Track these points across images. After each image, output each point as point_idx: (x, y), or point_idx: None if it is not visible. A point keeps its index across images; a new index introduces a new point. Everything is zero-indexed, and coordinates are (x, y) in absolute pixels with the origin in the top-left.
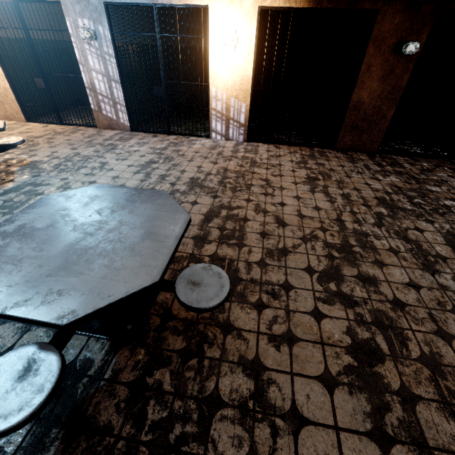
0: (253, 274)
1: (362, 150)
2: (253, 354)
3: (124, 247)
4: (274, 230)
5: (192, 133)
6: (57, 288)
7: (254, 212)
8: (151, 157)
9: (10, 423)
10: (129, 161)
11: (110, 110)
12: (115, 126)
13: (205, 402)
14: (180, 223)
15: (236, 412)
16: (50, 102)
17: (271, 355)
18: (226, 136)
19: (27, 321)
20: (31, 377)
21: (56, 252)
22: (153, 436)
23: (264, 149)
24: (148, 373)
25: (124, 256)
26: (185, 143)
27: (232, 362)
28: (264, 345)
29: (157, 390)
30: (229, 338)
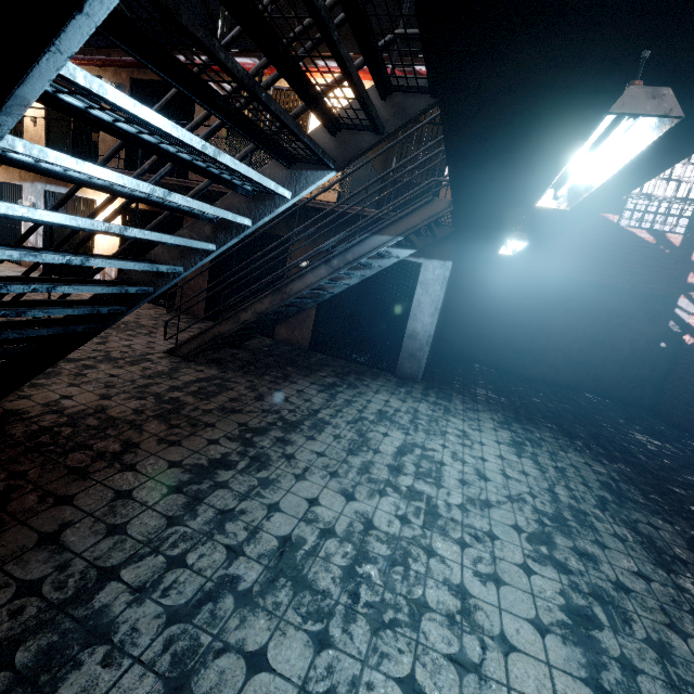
0: None
1: (194, 315)
2: None
3: None
4: None
5: None
6: None
7: None
8: None
9: None
10: None
11: None
12: None
13: None
14: None
15: None
16: None
17: None
18: None
19: None
20: None
21: None
22: None
23: None
24: None
25: None
26: None
27: None
28: None
29: None
30: None
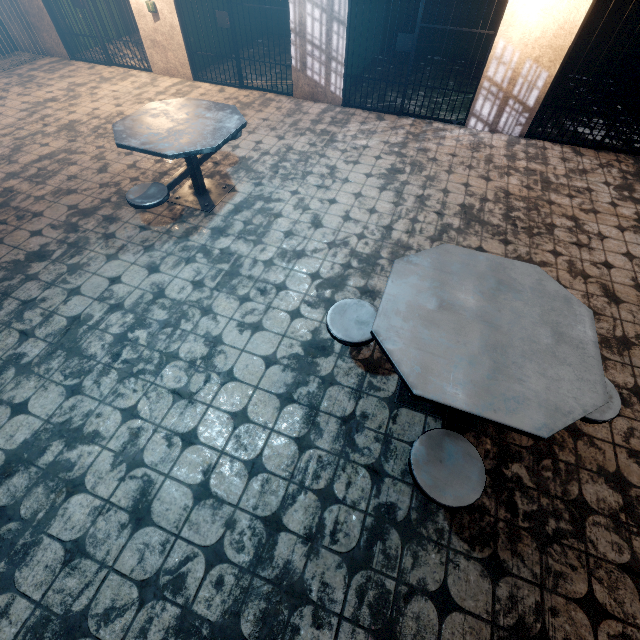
0: None
1: None
2: (613, 467)
3: (542, 349)
4: (605, 308)
5: (433, 114)
6: (509, 395)
7: (569, 275)
8: (391, 161)
9: (467, 501)
10: (364, 167)
11: (319, 70)
12: (320, 97)
13: (573, 505)
14: (587, 322)
15: (608, 521)
16: (215, 44)
17: (634, 471)
18: (492, 126)
19: (500, 426)
20: (458, 462)
21: (473, 346)
22: (530, 525)
23: (556, 156)
24: (502, 465)
25: (550, 363)
26: (430, 136)
27: (590, 470)
28: (624, 459)
29: (518, 483)
30: (581, 444)
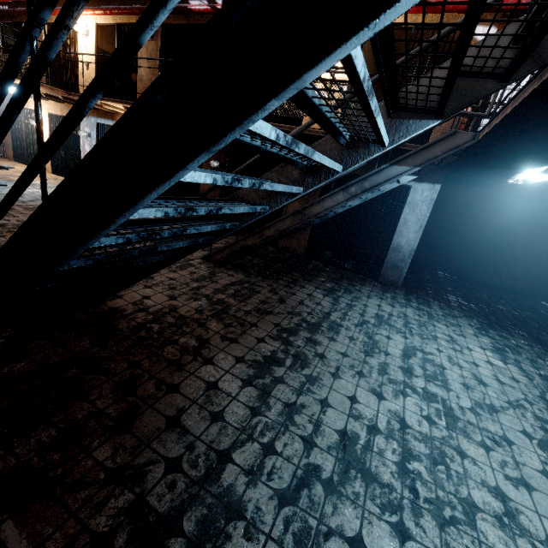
0: (13, 213)
1: None
2: None
3: None
4: None
5: None
6: None
7: None
8: None
9: None
10: None
11: None
12: None
13: None
14: None
15: None
16: None
17: None
18: None
19: None
20: None
21: None
22: None
23: None
24: None
25: None
26: None
27: None
28: None
29: None
30: None
